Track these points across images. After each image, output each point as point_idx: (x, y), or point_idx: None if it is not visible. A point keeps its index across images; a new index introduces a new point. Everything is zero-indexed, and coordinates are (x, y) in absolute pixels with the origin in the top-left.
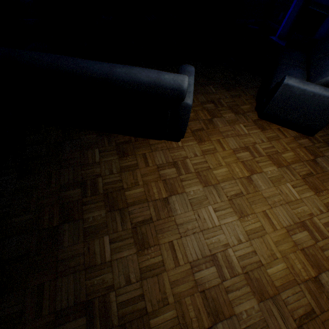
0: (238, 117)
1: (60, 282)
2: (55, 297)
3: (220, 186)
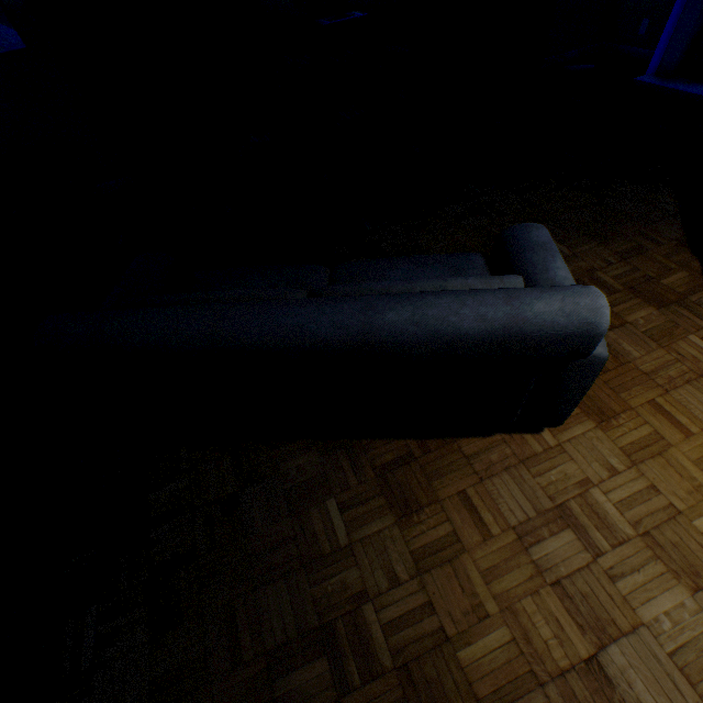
0: (671, 316)
1: None
2: None
3: None
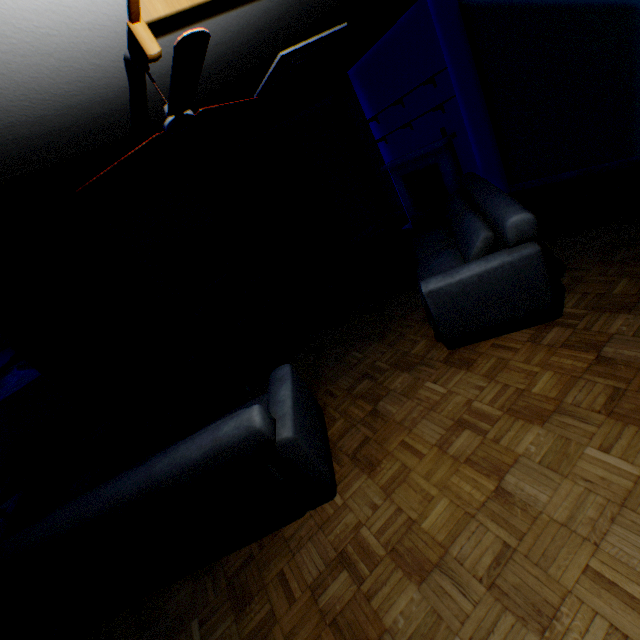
0: (416, 374)
1: None
2: None
3: (452, 559)
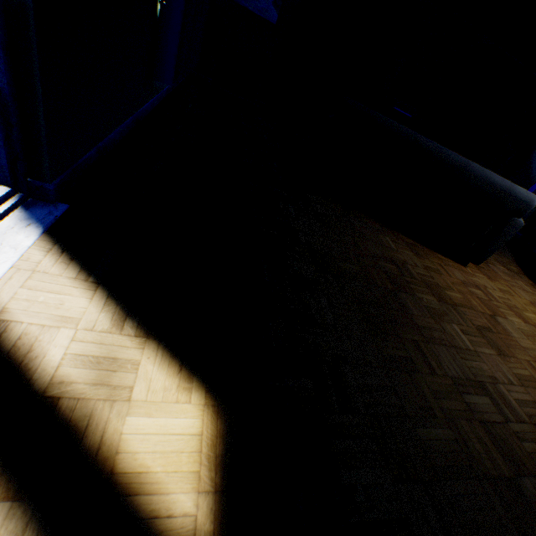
0: (512, 274)
1: (434, 348)
2: (439, 361)
3: None
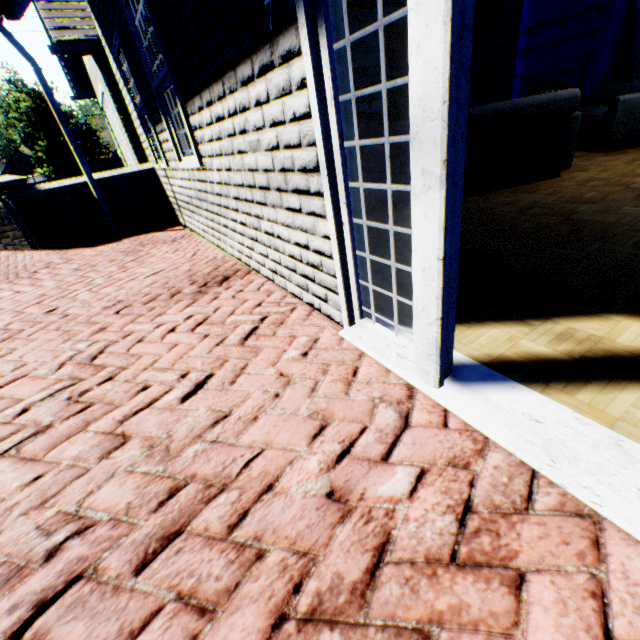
0: (585, 158)
1: None
2: None
3: None
